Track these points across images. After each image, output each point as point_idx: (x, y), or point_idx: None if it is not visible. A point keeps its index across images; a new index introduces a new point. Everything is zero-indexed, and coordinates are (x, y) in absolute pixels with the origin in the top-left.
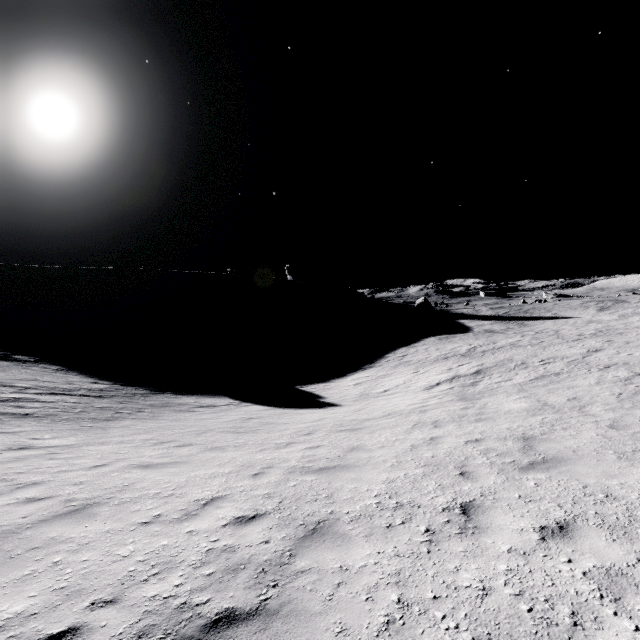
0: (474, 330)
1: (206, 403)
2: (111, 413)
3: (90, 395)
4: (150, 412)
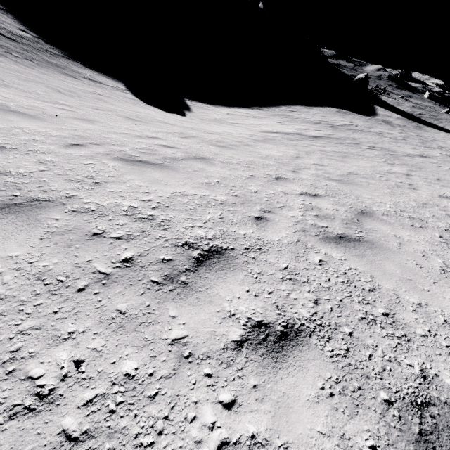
0: (376, 117)
1: (98, 79)
2: (0, 50)
3: (5, 35)
4: (37, 63)
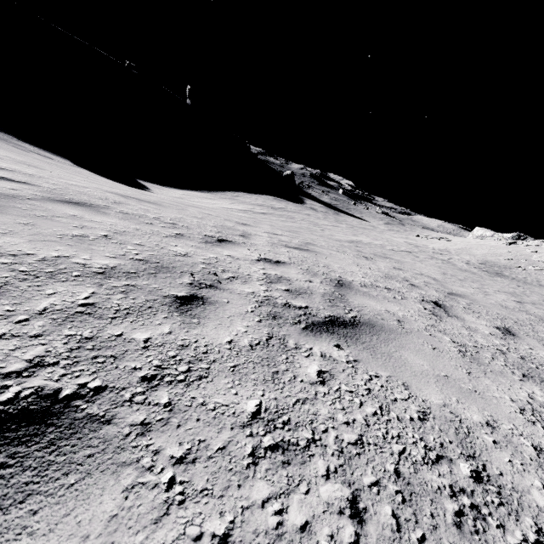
0: (305, 205)
1: (45, 155)
2: None
3: None
4: None
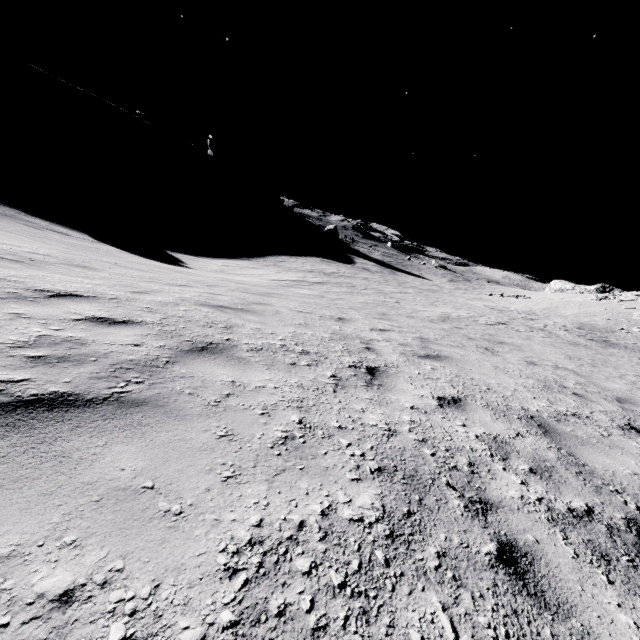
0: (356, 265)
1: (60, 230)
2: None
3: None
4: None
